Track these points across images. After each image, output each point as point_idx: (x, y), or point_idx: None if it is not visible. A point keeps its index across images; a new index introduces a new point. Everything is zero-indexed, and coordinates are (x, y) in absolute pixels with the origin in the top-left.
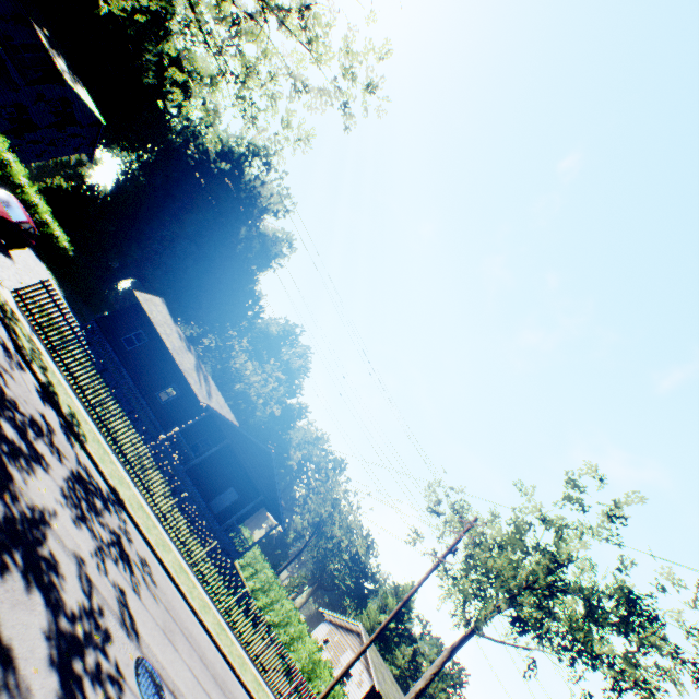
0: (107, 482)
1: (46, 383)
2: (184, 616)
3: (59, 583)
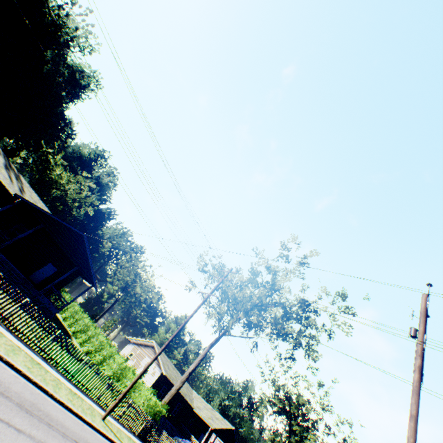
0: None
1: None
2: None
3: None
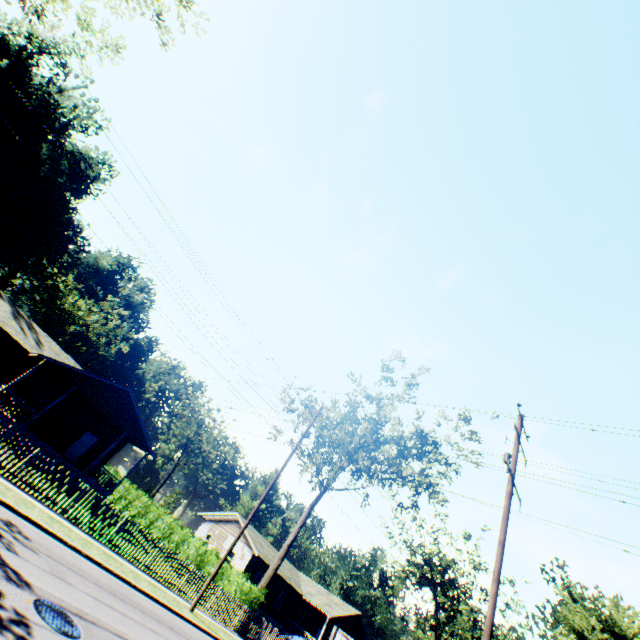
0: None
1: None
2: (68, 557)
3: None
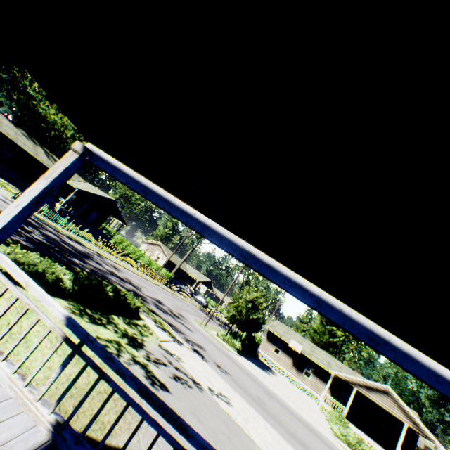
0: (94, 251)
1: (66, 235)
2: (127, 271)
3: (125, 280)
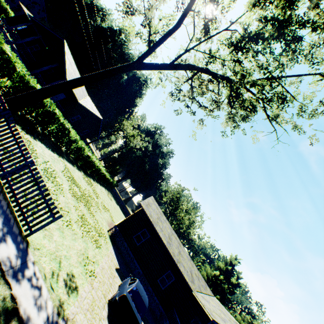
0: None
1: None
2: None
3: None
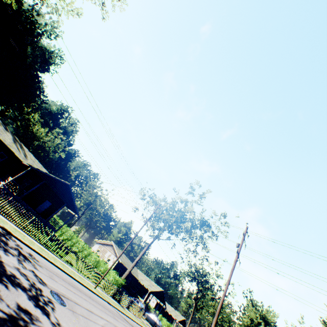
0: None
1: None
2: (51, 268)
3: (20, 281)
